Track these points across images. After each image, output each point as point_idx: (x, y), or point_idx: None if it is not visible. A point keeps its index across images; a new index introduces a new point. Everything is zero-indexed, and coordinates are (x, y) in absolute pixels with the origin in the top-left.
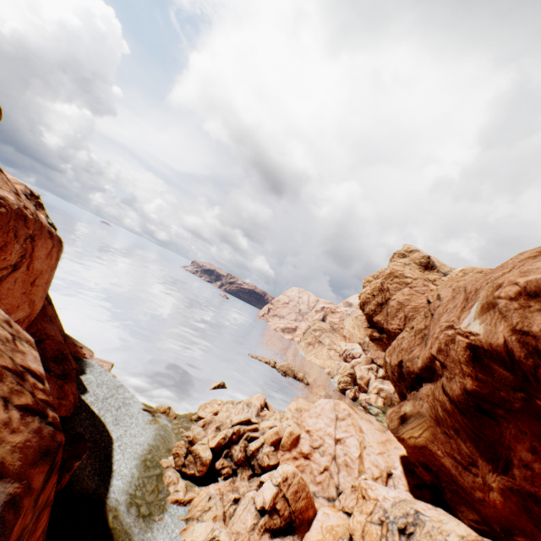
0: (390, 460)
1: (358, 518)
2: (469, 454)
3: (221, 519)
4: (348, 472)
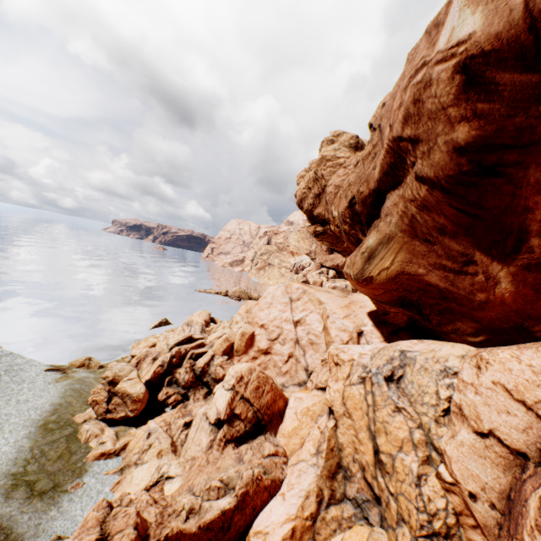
0: (357, 319)
1: (335, 387)
2: (463, 251)
3: (168, 452)
4: (315, 350)
